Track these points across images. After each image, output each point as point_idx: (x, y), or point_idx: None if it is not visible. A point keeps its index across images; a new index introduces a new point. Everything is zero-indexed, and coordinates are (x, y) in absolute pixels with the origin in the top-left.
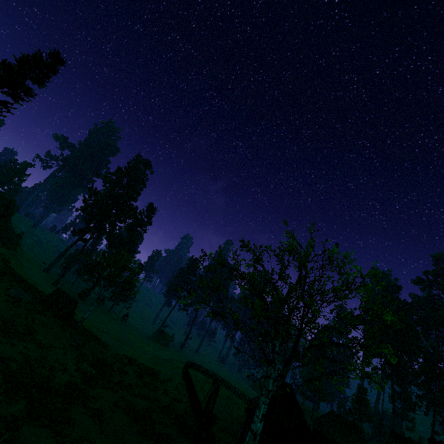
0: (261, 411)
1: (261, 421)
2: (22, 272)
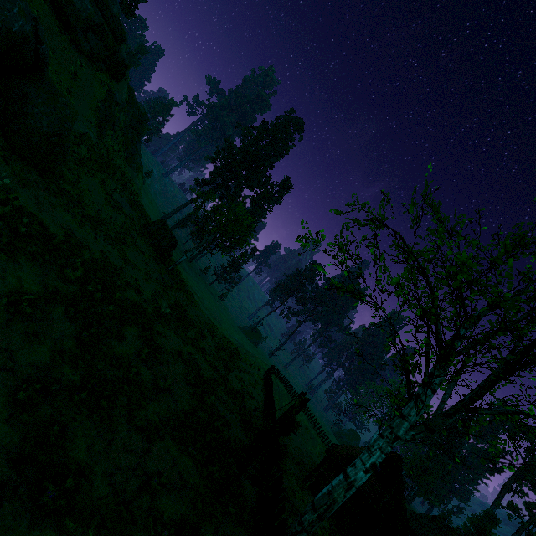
0: (372, 457)
1: (366, 471)
2: (137, 197)
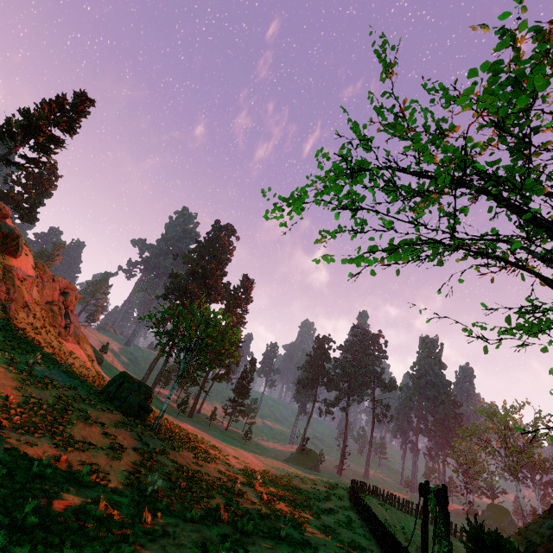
0: None
1: None
2: (87, 369)
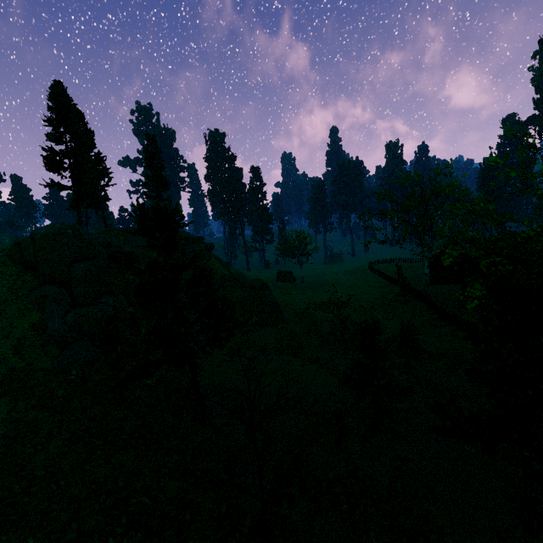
0: (425, 265)
1: (427, 269)
2: (246, 275)
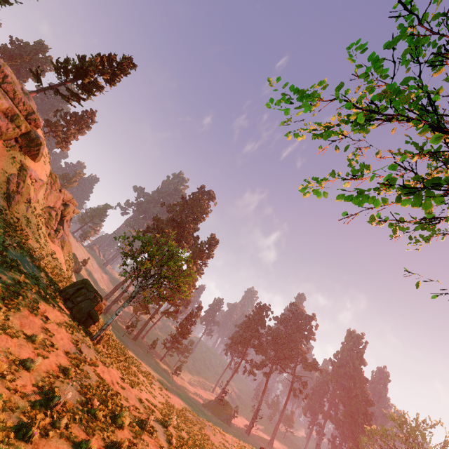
0: None
1: None
2: (60, 271)
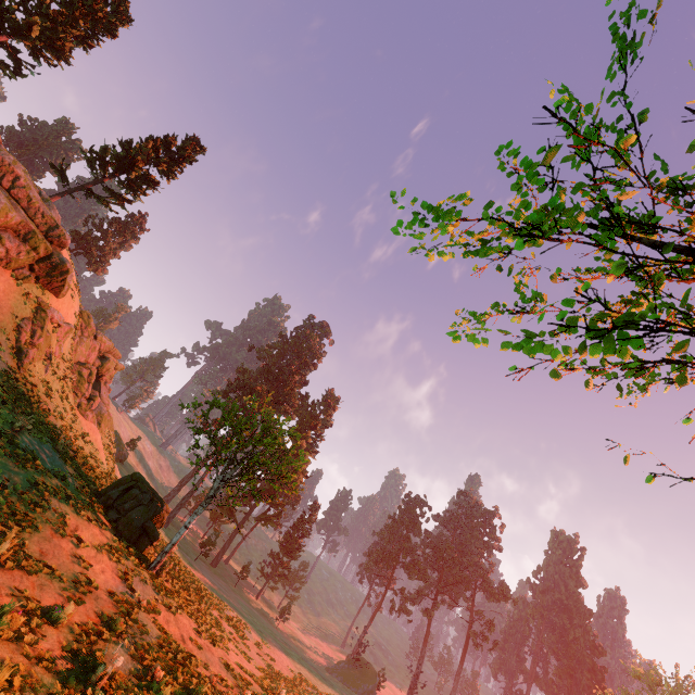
0: None
1: None
2: (97, 461)
